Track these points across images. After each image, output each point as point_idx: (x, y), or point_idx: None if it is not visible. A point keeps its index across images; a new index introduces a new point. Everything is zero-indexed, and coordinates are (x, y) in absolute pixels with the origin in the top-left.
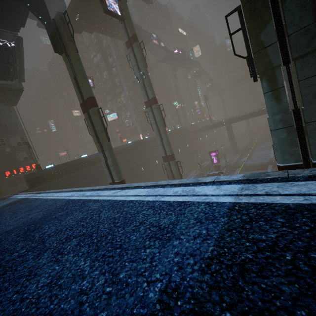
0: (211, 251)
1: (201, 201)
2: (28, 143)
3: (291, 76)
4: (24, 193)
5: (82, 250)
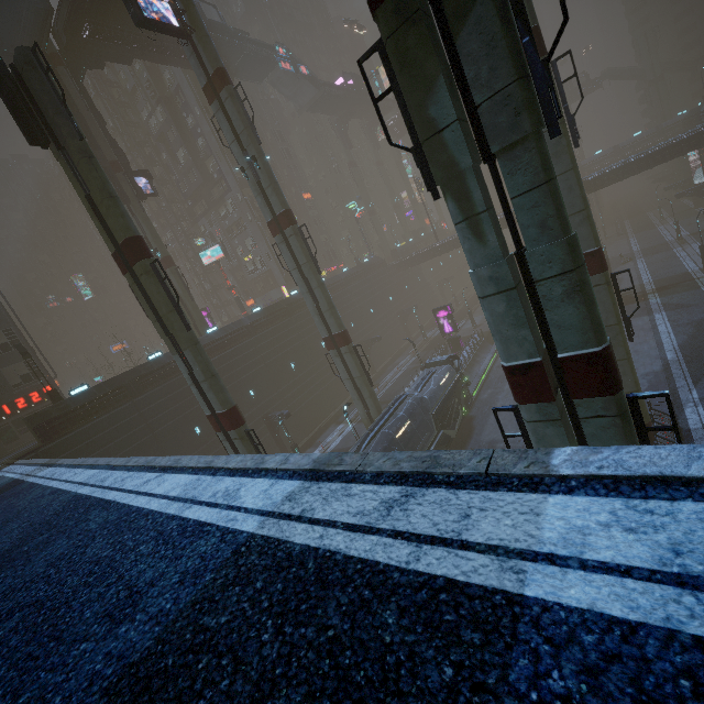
0: (144, 650)
1: (221, 526)
2: (21, 346)
3: (500, 185)
4: (24, 463)
5: (13, 641)
